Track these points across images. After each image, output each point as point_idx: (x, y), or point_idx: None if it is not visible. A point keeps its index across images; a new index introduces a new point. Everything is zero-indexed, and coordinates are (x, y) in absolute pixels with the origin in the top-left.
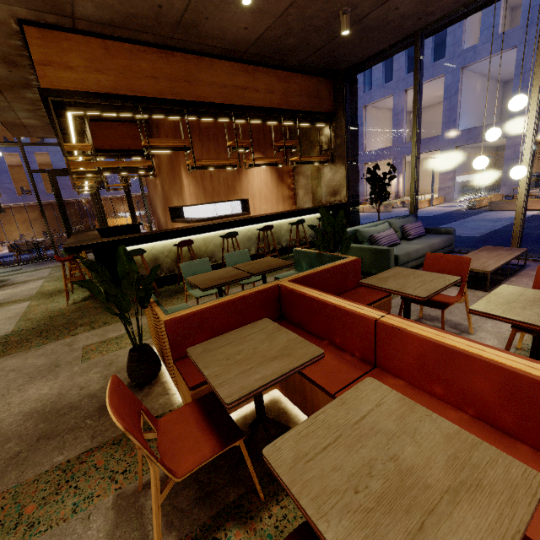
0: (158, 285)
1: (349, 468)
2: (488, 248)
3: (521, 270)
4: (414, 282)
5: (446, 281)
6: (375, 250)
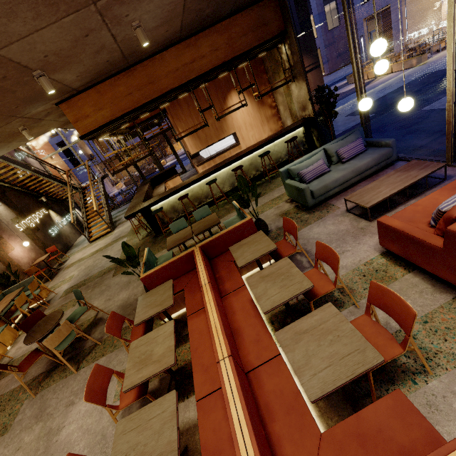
0: None
1: (142, 351)
2: (408, 166)
3: (435, 186)
4: (250, 250)
5: (265, 251)
6: (296, 188)
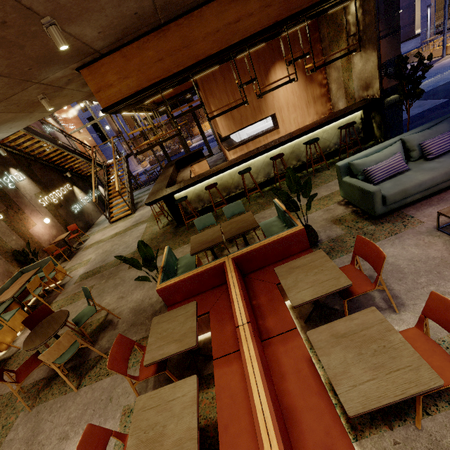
0: (203, 213)
1: (150, 422)
2: None
3: None
4: (308, 281)
5: (333, 286)
6: (361, 189)
